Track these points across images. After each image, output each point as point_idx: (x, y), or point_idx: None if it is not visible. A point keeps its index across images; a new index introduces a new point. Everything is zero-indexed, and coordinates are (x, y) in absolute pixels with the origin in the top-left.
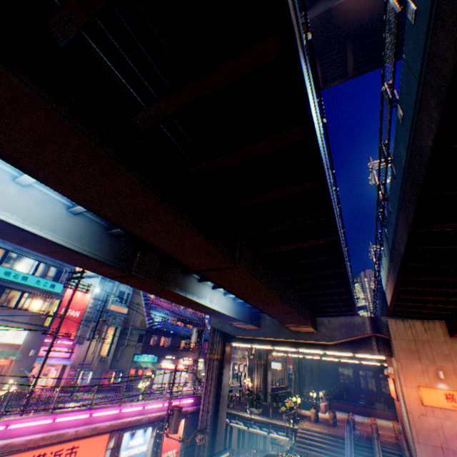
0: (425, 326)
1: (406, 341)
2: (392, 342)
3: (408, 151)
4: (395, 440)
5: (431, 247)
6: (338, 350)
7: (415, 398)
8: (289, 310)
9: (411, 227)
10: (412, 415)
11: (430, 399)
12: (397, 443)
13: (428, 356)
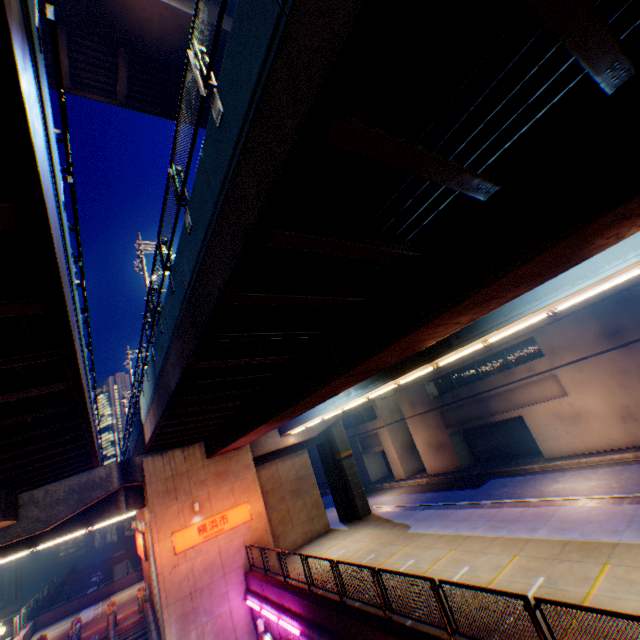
0: (188, 454)
1: (166, 480)
2: (149, 488)
3: (196, 274)
4: (141, 614)
5: (205, 381)
6: (64, 533)
7: (170, 550)
8: None
9: (189, 364)
10: (165, 574)
11: (186, 541)
12: (143, 618)
13: (187, 490)
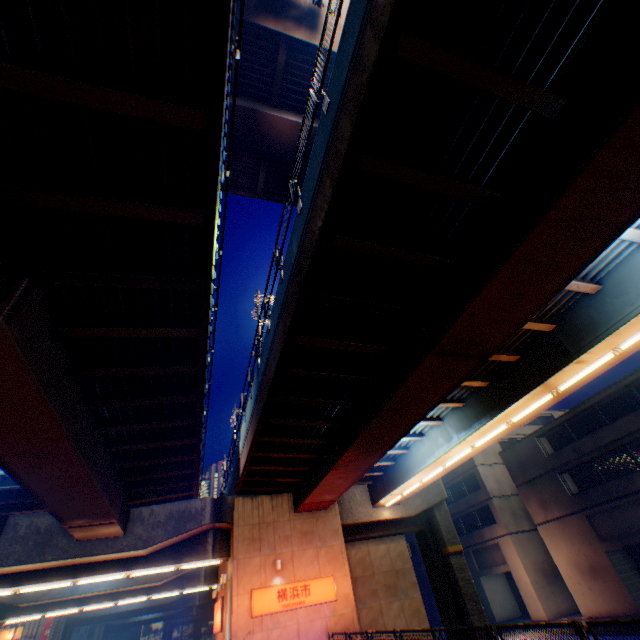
0: (275, 502)
1: (252, 526)
2: (235, 530)
3: (301, 244)
4: None
5: (300, 370)
6: (156, 563)
7: (246, 610)
8: (88, 474)
9: (288, 334)
10: (238, 638)
11: (264, 604)
12: None
13: (271, 542)
